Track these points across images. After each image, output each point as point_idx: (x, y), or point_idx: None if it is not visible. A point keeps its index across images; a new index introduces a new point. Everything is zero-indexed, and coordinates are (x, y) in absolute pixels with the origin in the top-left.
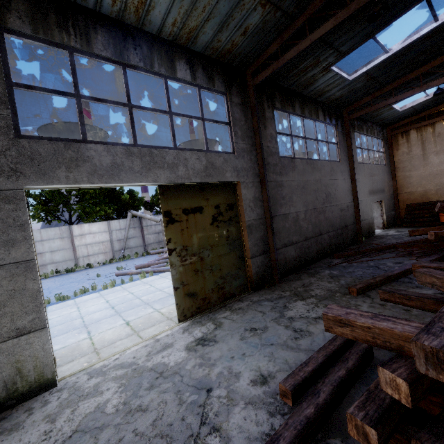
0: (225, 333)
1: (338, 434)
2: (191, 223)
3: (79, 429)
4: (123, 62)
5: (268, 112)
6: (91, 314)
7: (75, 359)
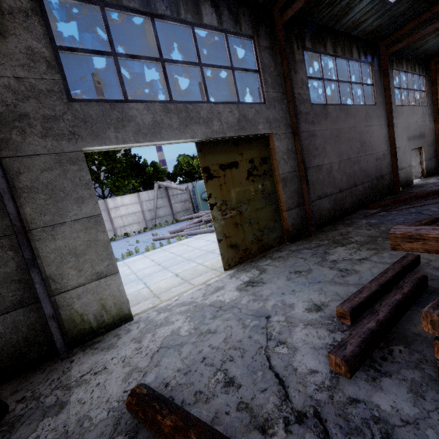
0: (270, 276)
1: (400, 343)
2: (228, 179)
3: (163, 346)
4: (150, 12)
5: (297, 54)
6: (141, 270)
7: (140, 302)
